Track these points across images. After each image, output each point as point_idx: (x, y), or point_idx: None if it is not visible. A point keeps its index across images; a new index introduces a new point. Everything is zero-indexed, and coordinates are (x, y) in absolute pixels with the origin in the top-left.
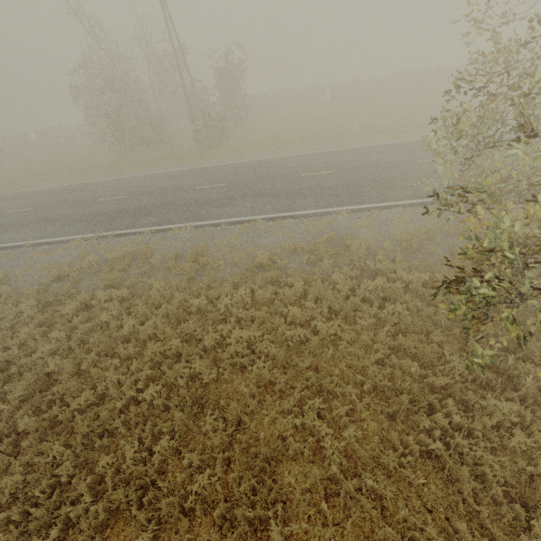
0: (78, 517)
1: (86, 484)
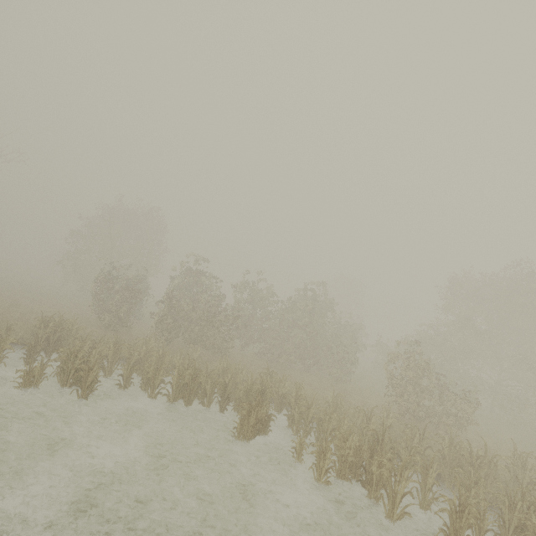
0: None
1: None
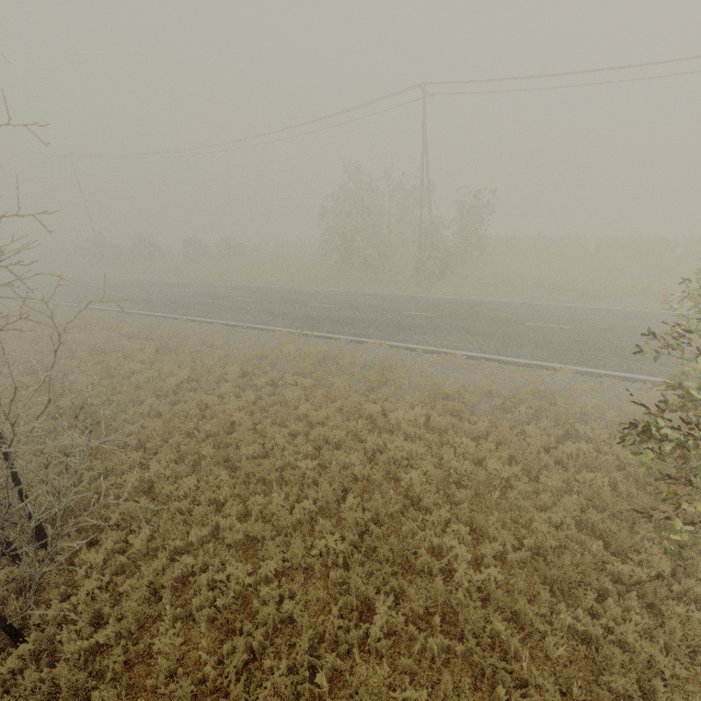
0: (223, 530)
1: (236, 509)
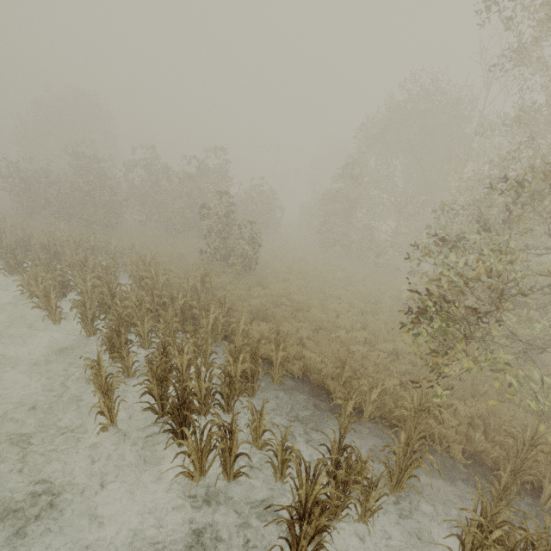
0: None
1: None
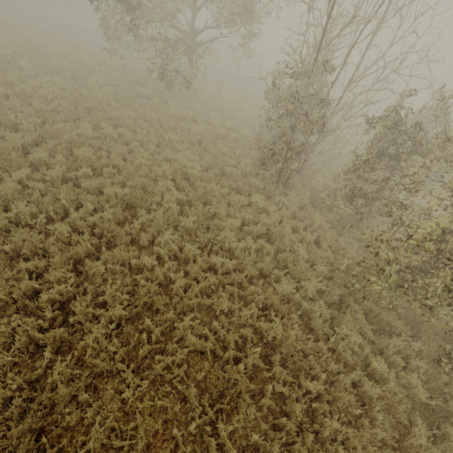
0: None
1: None
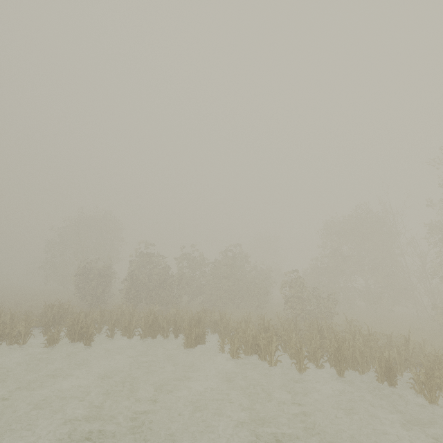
0: None
1: None
